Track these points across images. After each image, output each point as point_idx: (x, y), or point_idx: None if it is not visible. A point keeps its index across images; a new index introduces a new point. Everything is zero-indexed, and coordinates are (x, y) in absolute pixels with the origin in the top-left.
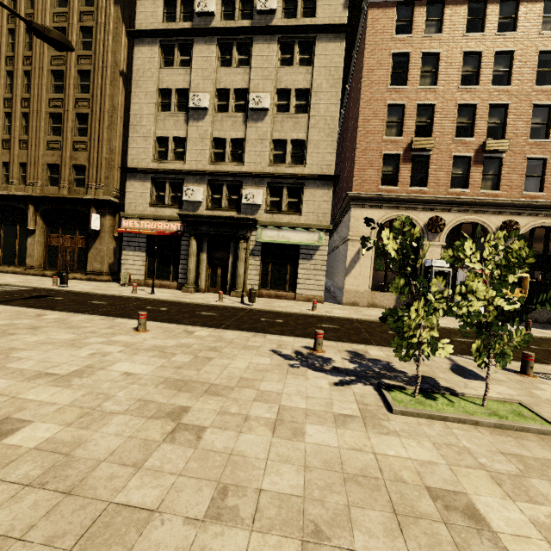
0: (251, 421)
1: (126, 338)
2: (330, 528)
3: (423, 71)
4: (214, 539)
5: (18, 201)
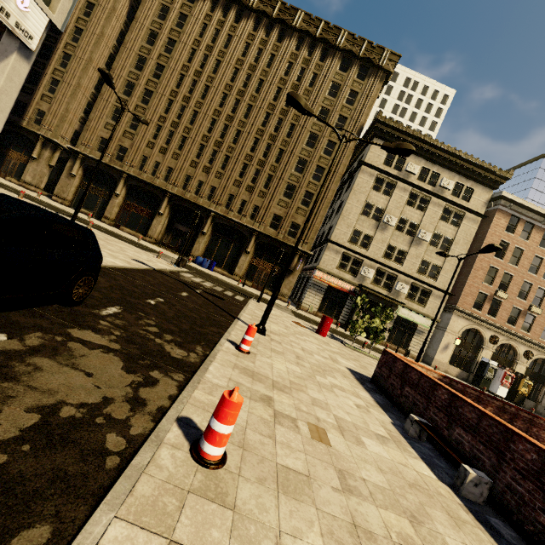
0: None
1: None
2: None
3: (512, 255)
4: None
5: (244, 229)
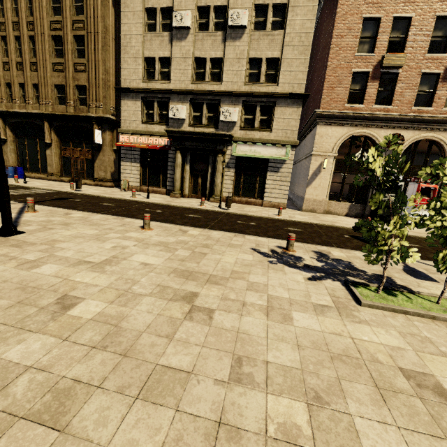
0: (248, 306)
1: (137, 235)
2: (327, 395)
3: None
4: (240, 397)
5: (35, 119)
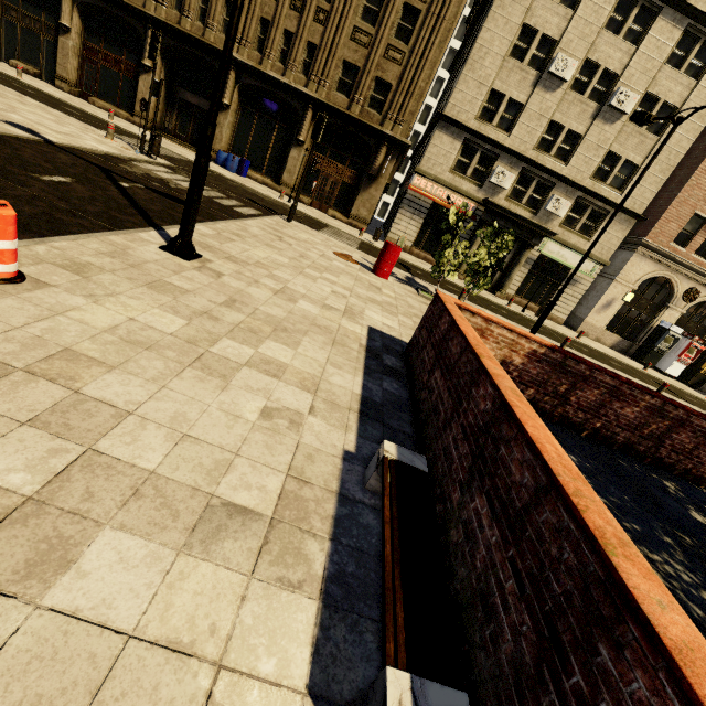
0: None
1: None
2: None
3: None
4: None
5: (292, 96)
